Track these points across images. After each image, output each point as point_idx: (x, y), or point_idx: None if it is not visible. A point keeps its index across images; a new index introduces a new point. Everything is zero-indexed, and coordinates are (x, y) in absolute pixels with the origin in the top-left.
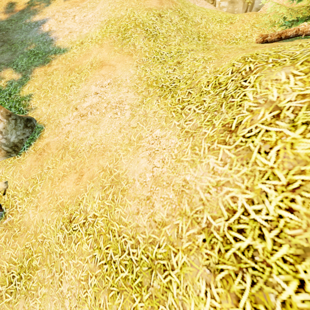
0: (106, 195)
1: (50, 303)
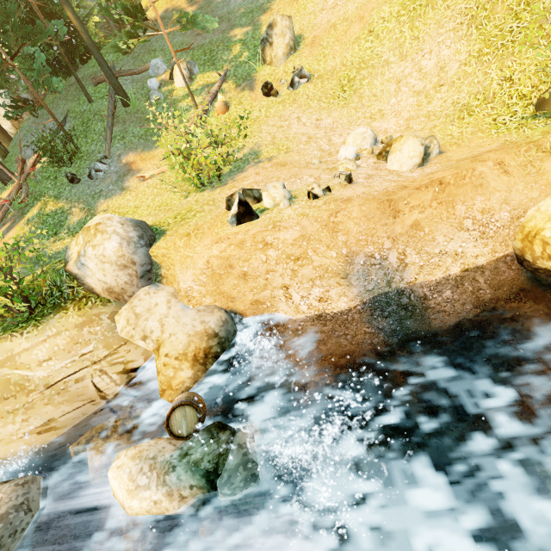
0: (392, 0)
1: (376, 80)
